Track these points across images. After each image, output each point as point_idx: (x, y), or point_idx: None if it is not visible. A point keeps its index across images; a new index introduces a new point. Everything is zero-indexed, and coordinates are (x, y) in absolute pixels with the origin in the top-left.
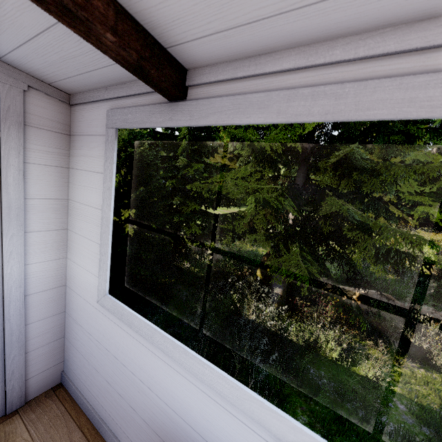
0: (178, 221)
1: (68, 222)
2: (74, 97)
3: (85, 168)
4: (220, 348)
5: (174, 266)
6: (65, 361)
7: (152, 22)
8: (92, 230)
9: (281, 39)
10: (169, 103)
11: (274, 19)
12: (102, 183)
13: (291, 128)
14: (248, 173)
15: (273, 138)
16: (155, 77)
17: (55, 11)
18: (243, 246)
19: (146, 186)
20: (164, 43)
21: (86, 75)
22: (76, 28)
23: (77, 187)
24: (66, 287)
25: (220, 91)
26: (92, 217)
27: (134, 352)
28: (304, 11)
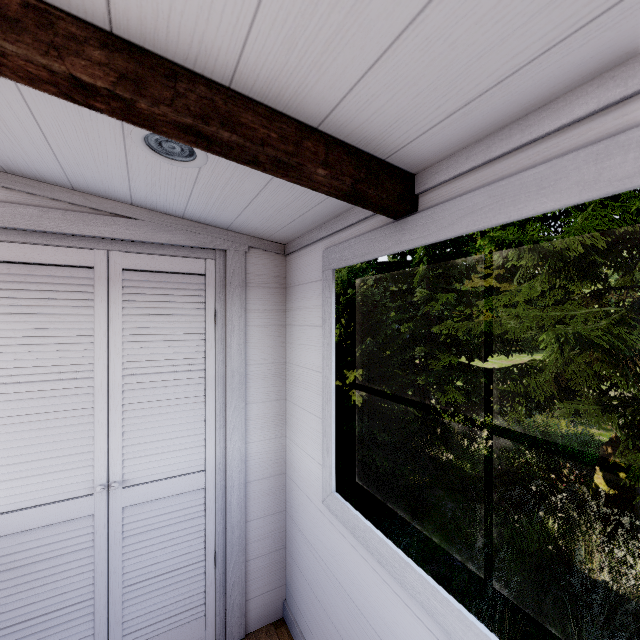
0: (424, 383)
1: (286, 390)
2: (289, 245)
3: (302, 323)
4: (536, 630)
5: (426, 456)
6: (287, 585)
7: (366, 138)
8: (312, 399)
9: (561, 78)
10: (395, 222)
11: (542, 59)
12: (321, 338)
13: (615, 203)
14: (537, 294)
15: (578, 228)
16: (373, 197)
17: (270, 168)
18: (551, 425)
19: (373, 336)
20: (381, 155)
21: (299, 220)
22: (288, 176)
23: (294, 346)
24: (286, 476)
25: (467, 185)
26: (311, 382)
27: (376, 595)
28: (599, 22)
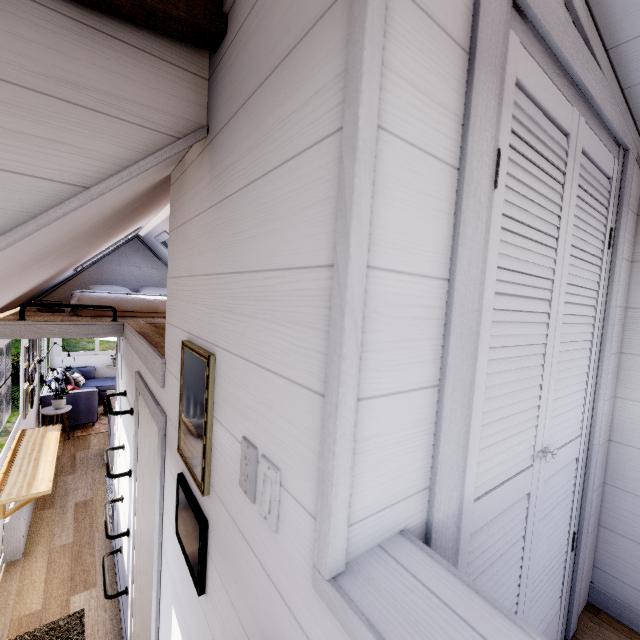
0: None
1: (624, 342)
2: None
3: None
4: None
5: None
6: (598, 566)
7: None
8: None
9: None
10: None
11: None
12: None
13: None
14: None
15: None
16: None
17: None
18: None
19: None
20: None
21: None
22: None
23: None
24: (610, 443)
25: None
26: None
27: None
28: None
